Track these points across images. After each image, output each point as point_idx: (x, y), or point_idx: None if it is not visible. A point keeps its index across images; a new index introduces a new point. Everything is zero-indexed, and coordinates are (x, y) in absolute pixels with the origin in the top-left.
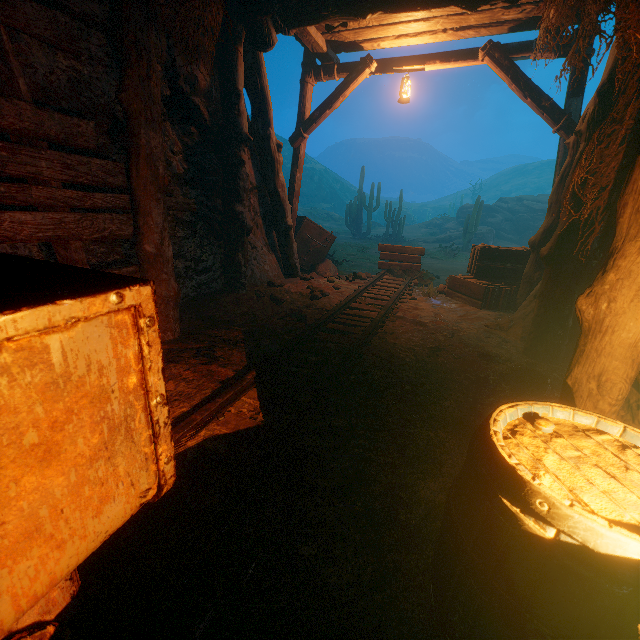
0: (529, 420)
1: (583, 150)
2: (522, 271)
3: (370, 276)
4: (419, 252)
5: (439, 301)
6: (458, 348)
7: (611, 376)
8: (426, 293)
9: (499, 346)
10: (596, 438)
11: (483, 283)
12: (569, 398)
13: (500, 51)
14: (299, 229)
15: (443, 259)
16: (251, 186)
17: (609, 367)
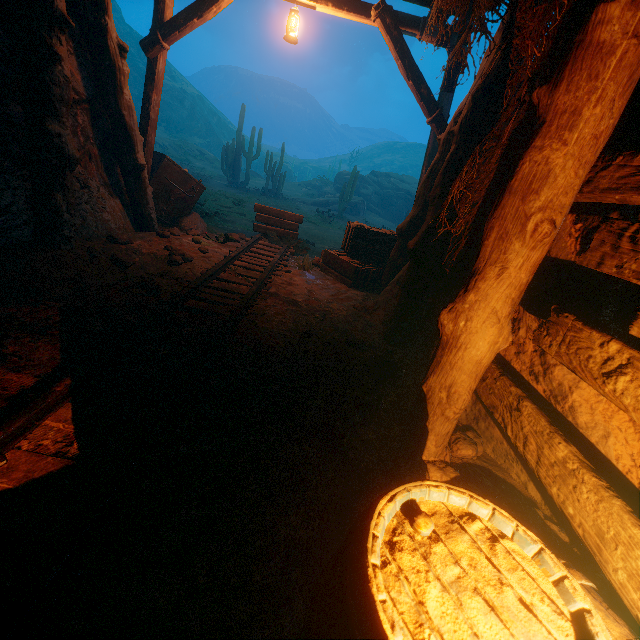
0: (407, 514)
1: (453, 152)
2: (388, 254)
3: (245, 238)
4: (297, 219)
5: (313, 276)
6: (328, 333)
7: (459, 388)
8: (301, 265)
9: (365, 331)
10: (470, 531)
11: (355, 262)
12: (423, 403)
13: (392, 17)
14: (157, 170)
15: (320, 225)
16: (77, 97)
17: (458, 380)
